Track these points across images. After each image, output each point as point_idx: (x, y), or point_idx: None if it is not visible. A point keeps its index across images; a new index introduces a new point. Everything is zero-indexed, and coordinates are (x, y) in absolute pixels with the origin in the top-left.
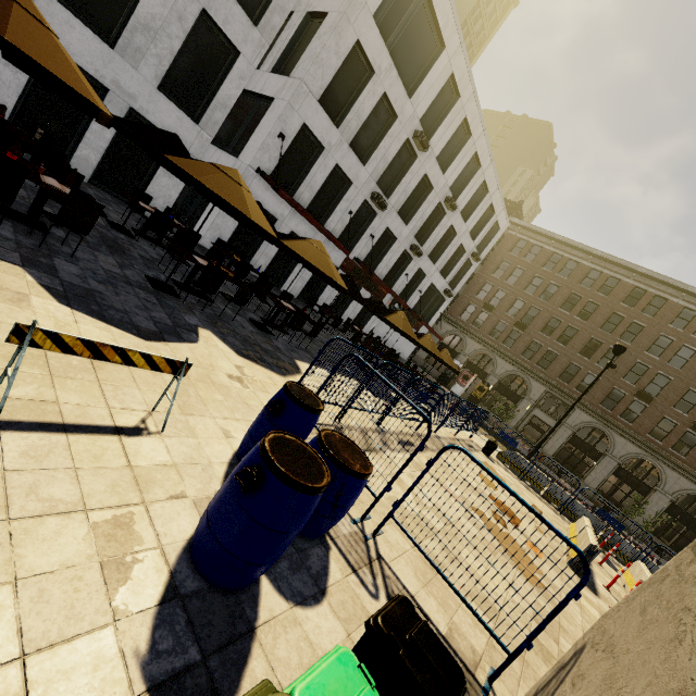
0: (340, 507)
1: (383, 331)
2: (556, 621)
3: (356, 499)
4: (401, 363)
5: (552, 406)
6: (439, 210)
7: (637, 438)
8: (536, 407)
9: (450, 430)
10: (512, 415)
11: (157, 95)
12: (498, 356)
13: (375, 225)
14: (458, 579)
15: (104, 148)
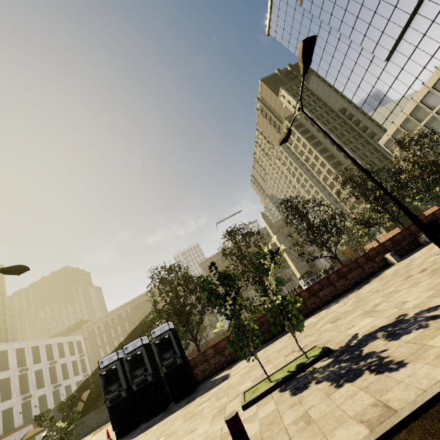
0: None
1: None
2: None
3: None
4: None
5: None
6: (52, 367)
7: None
8: None
9: None
10: None
11: None
12: None
13: (33, 402)
14: None
15: None
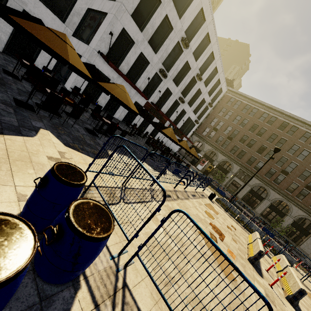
0: (80, 263)
1: (165, 139)
2: (241, 305)
3: (97, 254)
4: (171, 154)
5: (242, 176)
6: (193, 80)
7: (280, 191)
8: (235, 176)
9: (193, 187)
10: (224, 180)
11: (39, 3)
12: (219, 152)
13: (161, 86)
14: (176, 306)
15: (10, 32)
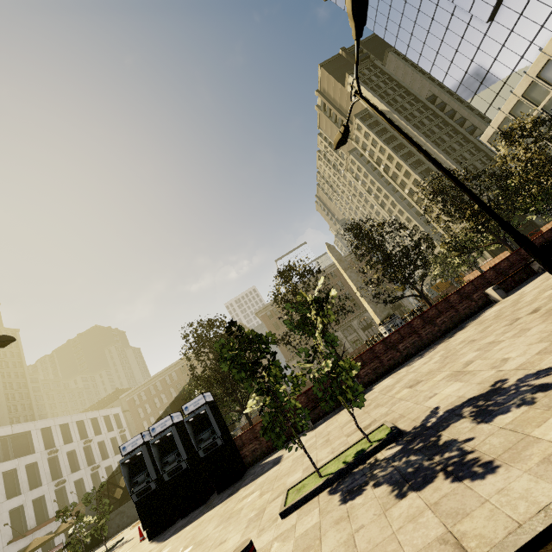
0: None
1: None
2: None
3: None
4: None
5: None
6: (87, 447)
7: None
8: None
9: None
10: None
11: None
12: None
13: (69, 488)
14: None
15: None
